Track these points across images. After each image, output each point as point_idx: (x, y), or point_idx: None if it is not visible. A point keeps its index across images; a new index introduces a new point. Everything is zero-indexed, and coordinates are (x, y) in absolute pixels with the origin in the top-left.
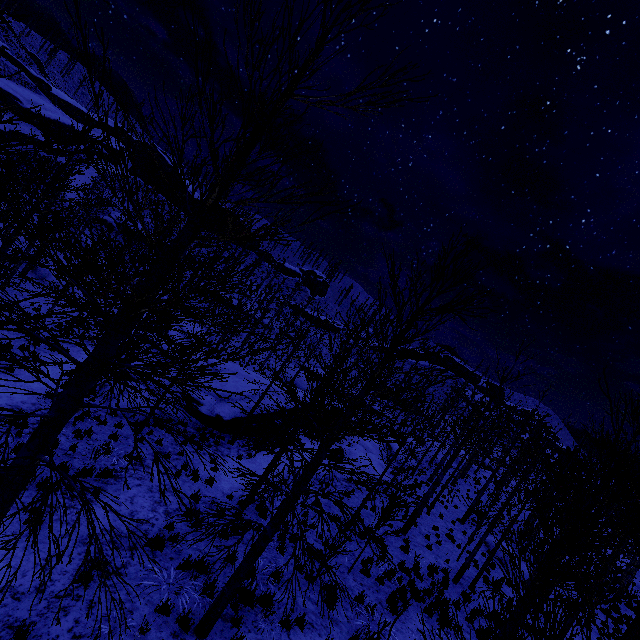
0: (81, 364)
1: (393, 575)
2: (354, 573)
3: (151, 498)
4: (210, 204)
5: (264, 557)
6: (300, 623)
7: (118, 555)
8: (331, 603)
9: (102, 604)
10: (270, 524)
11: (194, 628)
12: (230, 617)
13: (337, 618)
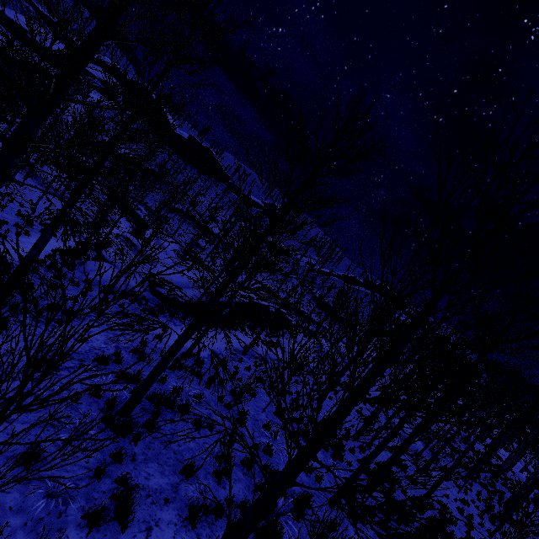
0: (5, 139)
1: (301, 421)
2: (268, 413)
3: (106, 336)
4: (118, 3)
5: (192, 387)
6: (210, 427)
7: (69, 361)
8: (241, 422)
9: (46, 381)
10: (183, 333)
11: (119, 409)
12: (152, 412)
13: (244, 433)
